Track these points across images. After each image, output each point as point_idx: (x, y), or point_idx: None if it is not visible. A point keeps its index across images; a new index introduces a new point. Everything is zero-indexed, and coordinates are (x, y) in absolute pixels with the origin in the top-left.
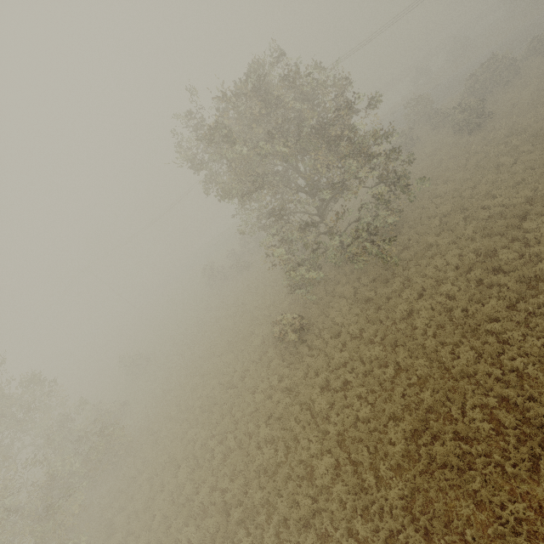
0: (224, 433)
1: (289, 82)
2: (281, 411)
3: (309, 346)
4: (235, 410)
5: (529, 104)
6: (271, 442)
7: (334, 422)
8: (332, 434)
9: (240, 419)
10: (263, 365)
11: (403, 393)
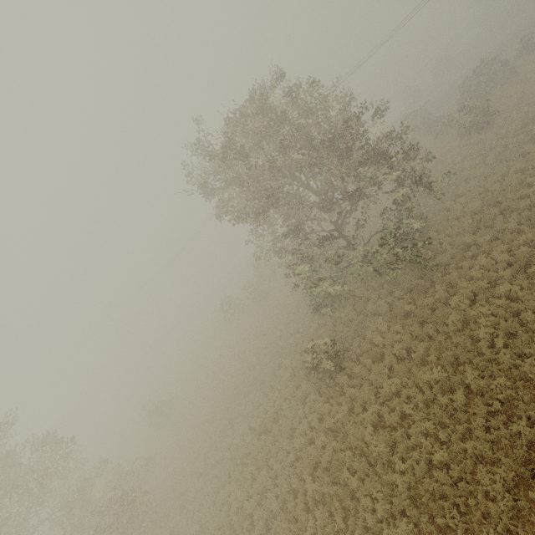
0: (263, 491)
1: (292, 97)
2: (329, 459)
3: (348, 375)
4: (273, 461)
5: None
6: (322, 501)
7: (399, 470)
8: (402, 488)
9: (280, 472)
10: (298, 403)
11: (484, 424)
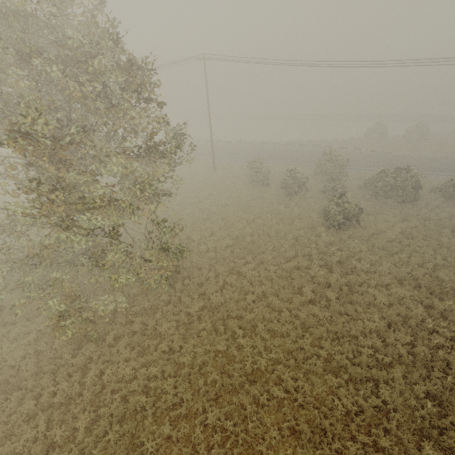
0: None
1: None
2: None
3: None
4: None
5: (387, 243)
6: None
7: None
8: None
9: None
10: None
11: None
